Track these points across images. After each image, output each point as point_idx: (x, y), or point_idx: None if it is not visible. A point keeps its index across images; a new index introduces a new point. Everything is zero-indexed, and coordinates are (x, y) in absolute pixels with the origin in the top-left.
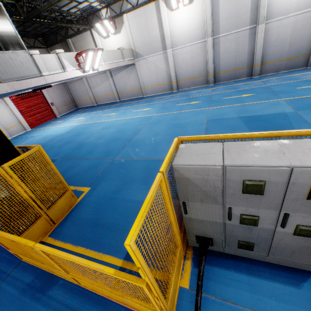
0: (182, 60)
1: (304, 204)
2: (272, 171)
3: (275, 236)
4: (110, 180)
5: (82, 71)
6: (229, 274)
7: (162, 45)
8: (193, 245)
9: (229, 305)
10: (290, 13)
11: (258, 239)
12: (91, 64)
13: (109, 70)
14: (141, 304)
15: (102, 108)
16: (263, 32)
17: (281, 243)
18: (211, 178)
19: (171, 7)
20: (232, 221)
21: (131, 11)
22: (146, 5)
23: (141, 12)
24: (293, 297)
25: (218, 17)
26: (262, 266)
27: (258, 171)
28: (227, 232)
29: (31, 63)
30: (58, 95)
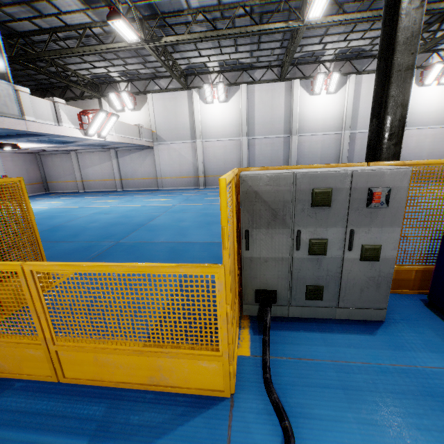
0: (214, 153)
1: (366, 215)
2: (337, 175)
3: (344, 267)
4: (113, 262)
5: (84, 133)
6: (299, 334)
7: (190, 134)
8: (249, 314)
9: (304, 362)
10: (319, 132)
11: (328, 278)
12: (98, 128)
13: (115, 149)
14: (193, 355)
15: (94, 194)
16: (296, 142)
17: (350, 277)
18: (281, 189)
19: (206, 99)
20: (300, 252)
21: (159, 92)
22: (177, 91)
23: (170, 96)
24: (370, 343)
25: (254, 120)
26: (333, 323)
27: (325, 176)
28: (294, 274)
29: (14, 100)
30: (21, 168)
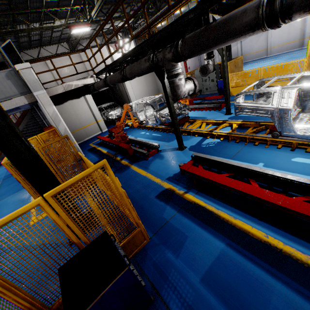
0: None
1: None
2: None
3: None
4: None
5: None
6: None
7: None
8: None
9: None
10: None
11: None
12: None
13: None
14: None
15: None
16: None
17: None
18: None
19: None
20: None
21: None
22: None
23: None
24: None
25: None
26: None
27: None
28: None
29: None
30: (193, 62)
